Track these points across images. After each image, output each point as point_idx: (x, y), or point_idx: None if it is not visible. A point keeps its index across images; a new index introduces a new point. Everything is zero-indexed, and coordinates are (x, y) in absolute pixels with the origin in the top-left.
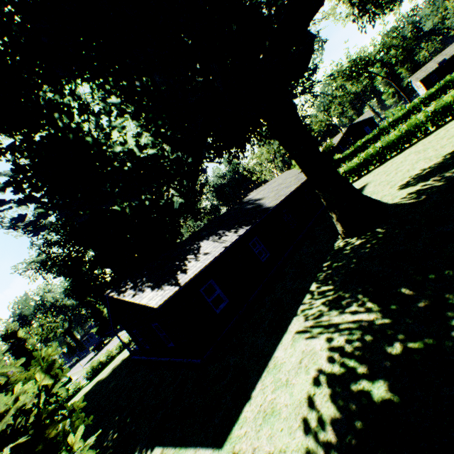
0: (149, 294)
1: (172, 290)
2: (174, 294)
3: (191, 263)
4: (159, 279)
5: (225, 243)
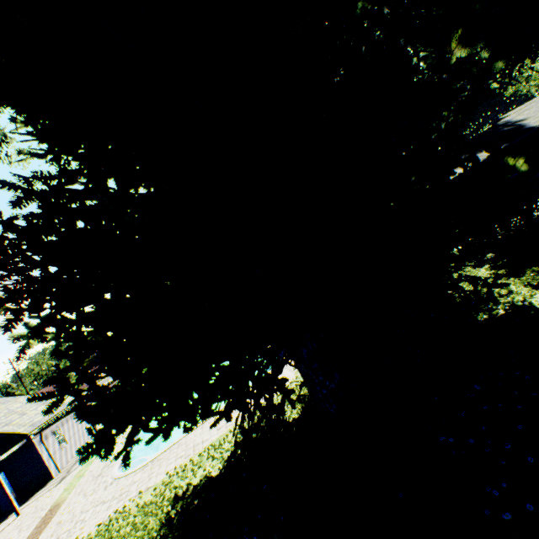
0: None
1: None
2: None
3: None
4: None
5: (482, 157)
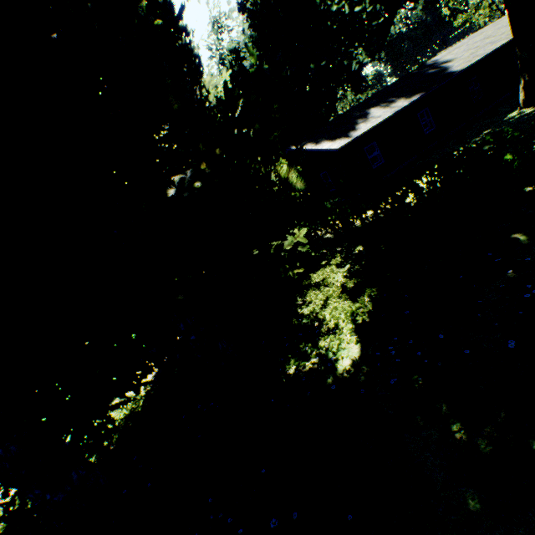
0: (327, 144)
1: (346, 141)
2: (345, 148)
3: (361, 125)
4: (333, 137)
5: (395, 109)
